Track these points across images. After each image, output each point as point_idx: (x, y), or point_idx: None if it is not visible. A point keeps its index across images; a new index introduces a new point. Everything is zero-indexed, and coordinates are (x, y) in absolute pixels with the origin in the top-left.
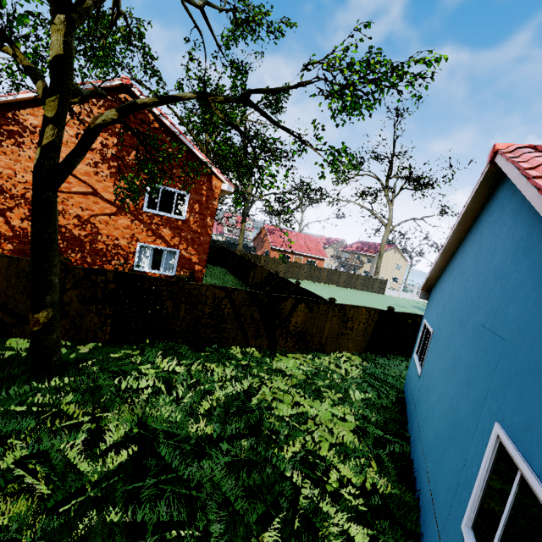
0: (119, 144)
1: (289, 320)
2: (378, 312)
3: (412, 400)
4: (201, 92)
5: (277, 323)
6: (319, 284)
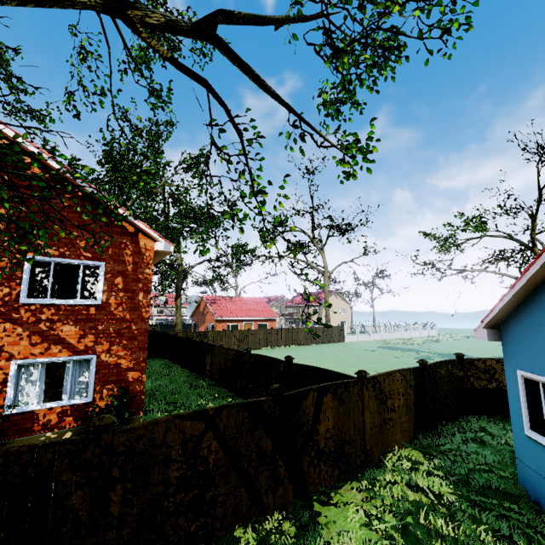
0: None
1: (316, 431)
2: (413, 371)
3: None
4: None
5: (300, 443)
6: (280, 348)
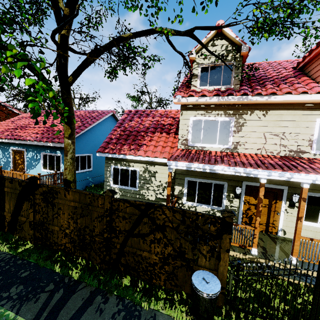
0: None
1: None
2: None
3: None
4: None
5: None
6: None
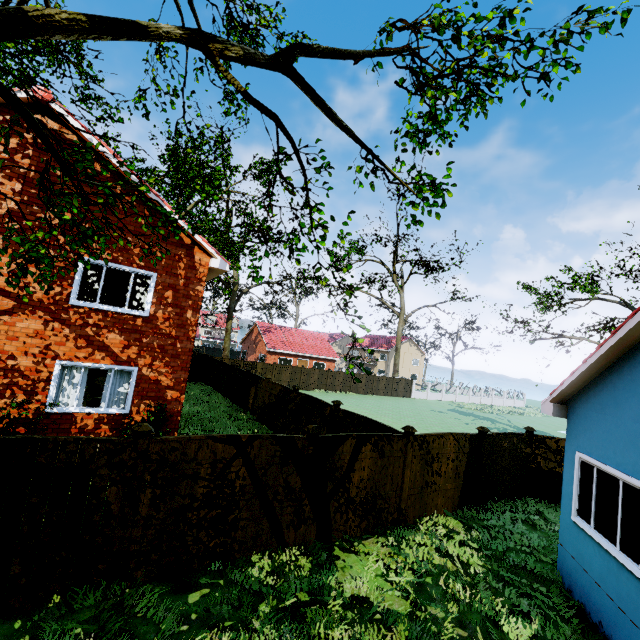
0: (26, 192)
1: (349, 478)
2: (469, 438)
3: (632, 631)
4: (194, 29)
5: (330, 487)
6: (335, 393)
